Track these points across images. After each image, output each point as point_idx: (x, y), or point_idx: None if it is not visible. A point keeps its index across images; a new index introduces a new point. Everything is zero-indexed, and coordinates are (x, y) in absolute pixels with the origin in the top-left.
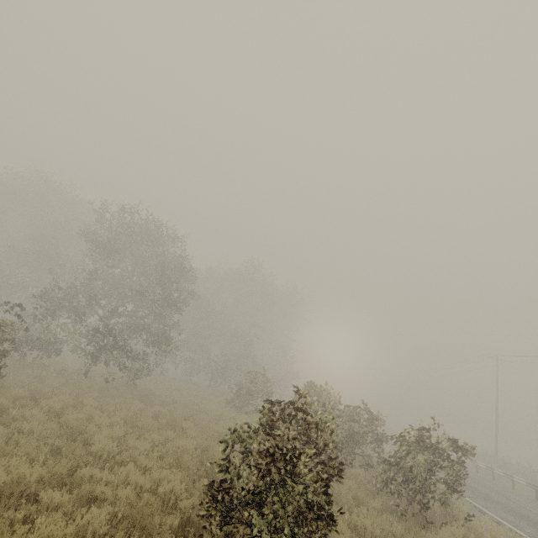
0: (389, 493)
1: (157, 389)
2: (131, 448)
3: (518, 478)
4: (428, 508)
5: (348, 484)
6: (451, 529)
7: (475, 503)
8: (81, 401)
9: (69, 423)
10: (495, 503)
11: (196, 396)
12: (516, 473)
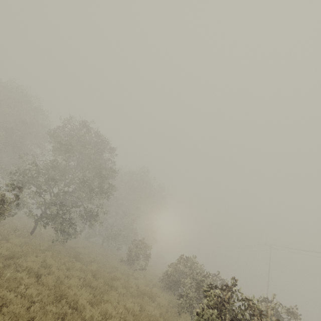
0: None
1: (79, 248)
2: (104, 312)
3: None
4: None
5: None
6: None
7: None
8: (44, 261)
9: (49, 285)
10: None
11: (101, 254)
12: None
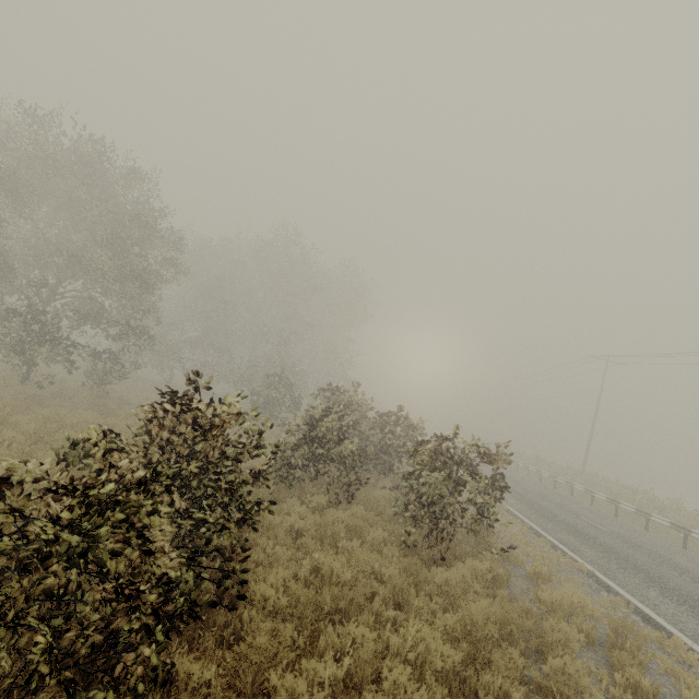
0: (411, 519)
1: (139, 399)
2: None
3: (599, 494)
4: (446, 539)
5: (354, 510)
6: (473, 564)
7: (533, 524)
8: None
9: None
10: (559, 524)
11: None
12: (600, 488)
